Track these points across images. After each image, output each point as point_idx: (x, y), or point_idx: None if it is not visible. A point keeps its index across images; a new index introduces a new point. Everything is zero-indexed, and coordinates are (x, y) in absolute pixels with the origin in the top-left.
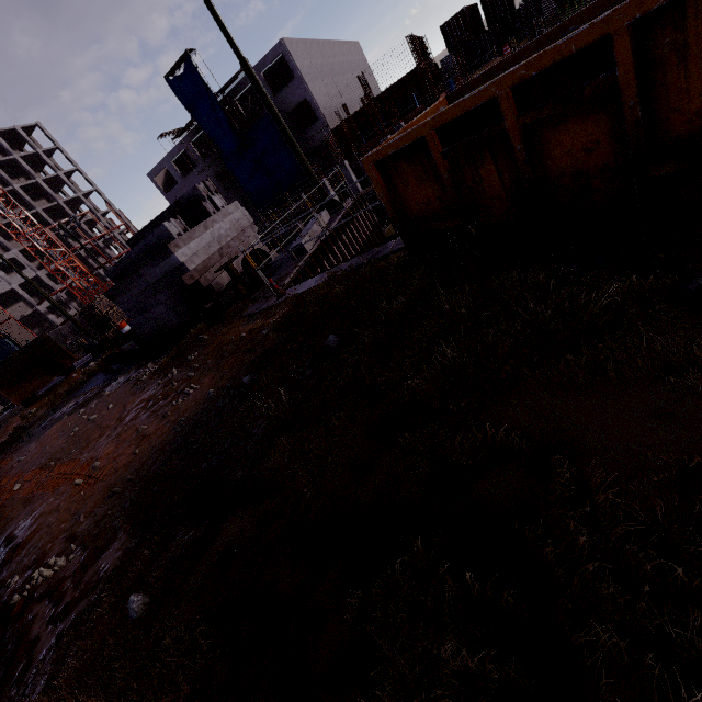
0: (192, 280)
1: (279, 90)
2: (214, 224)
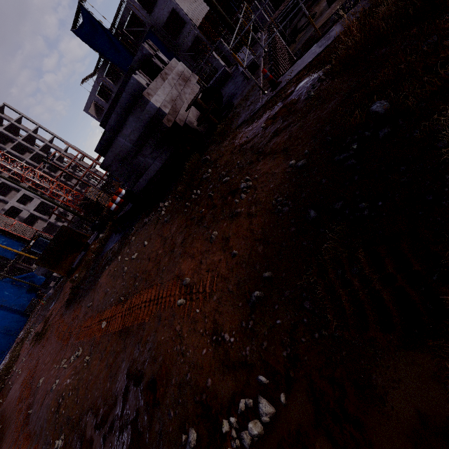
0: (170, 123)
1: (150, 12)
2: (167, 76)
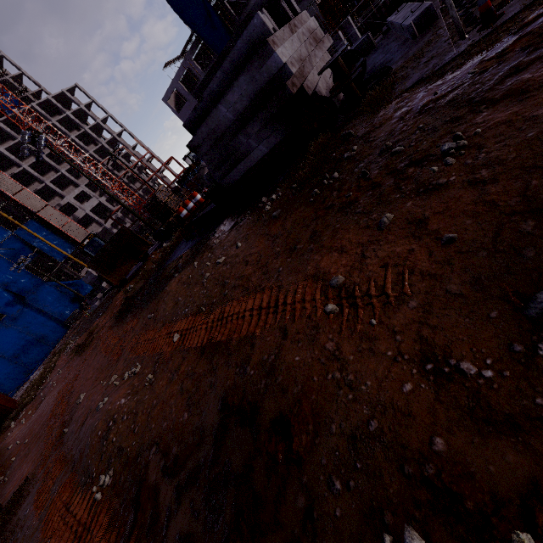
0: (294, 88)
1: None
2: (296, 29)
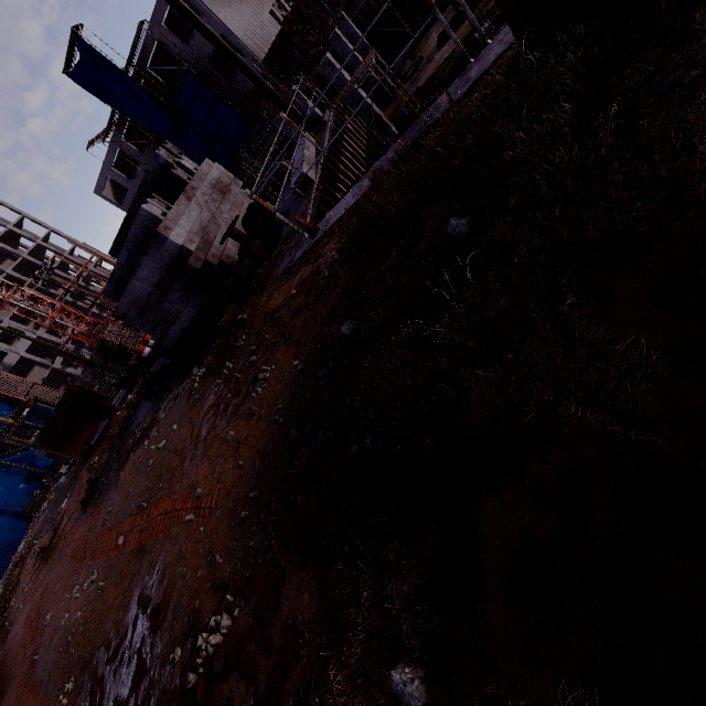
0: (199, 262)
1: (188, 38)
2: (194, 192)
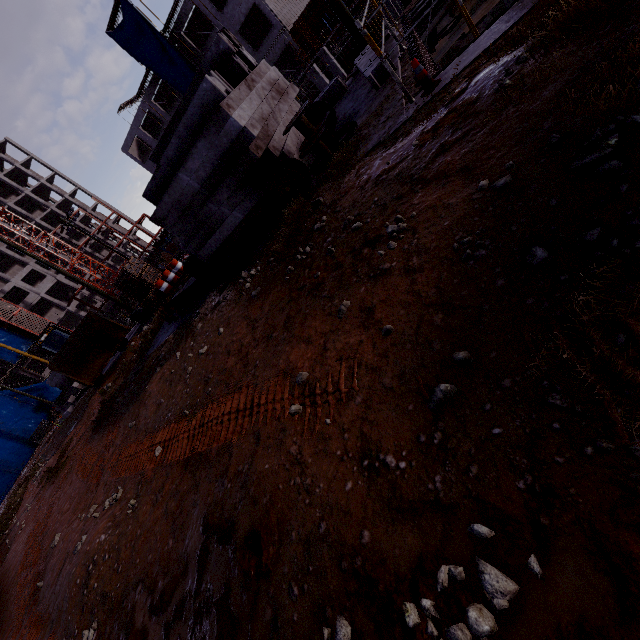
0: (260, 151)
1: (221, 9)
2: (254, 84)
